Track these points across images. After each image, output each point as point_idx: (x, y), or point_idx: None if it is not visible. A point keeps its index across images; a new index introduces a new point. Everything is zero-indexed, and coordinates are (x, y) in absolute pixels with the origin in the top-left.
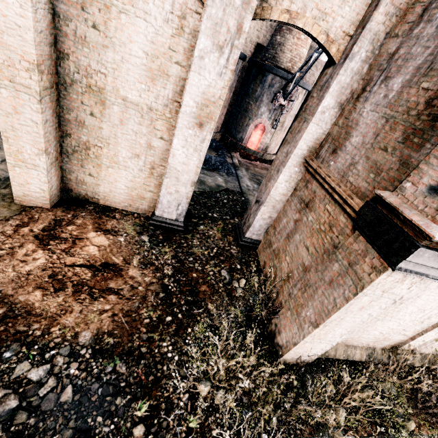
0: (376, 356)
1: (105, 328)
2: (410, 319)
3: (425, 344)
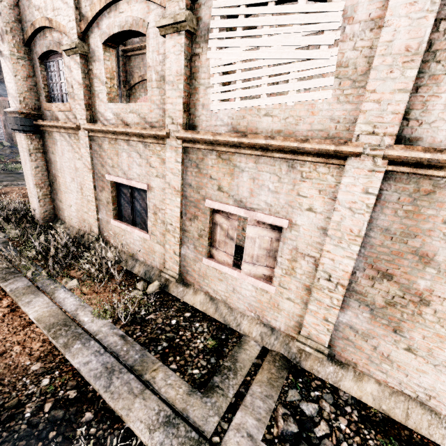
0: (83, 238)
1: (11, 201)
2: (76, 191)
3: (107, 230)
